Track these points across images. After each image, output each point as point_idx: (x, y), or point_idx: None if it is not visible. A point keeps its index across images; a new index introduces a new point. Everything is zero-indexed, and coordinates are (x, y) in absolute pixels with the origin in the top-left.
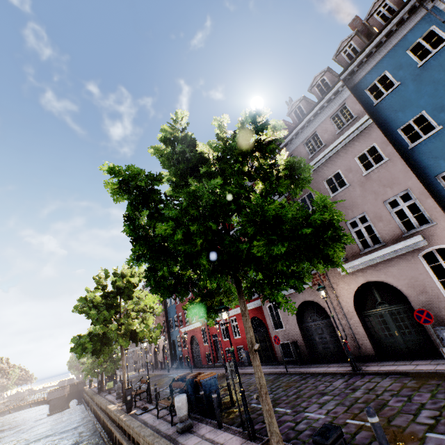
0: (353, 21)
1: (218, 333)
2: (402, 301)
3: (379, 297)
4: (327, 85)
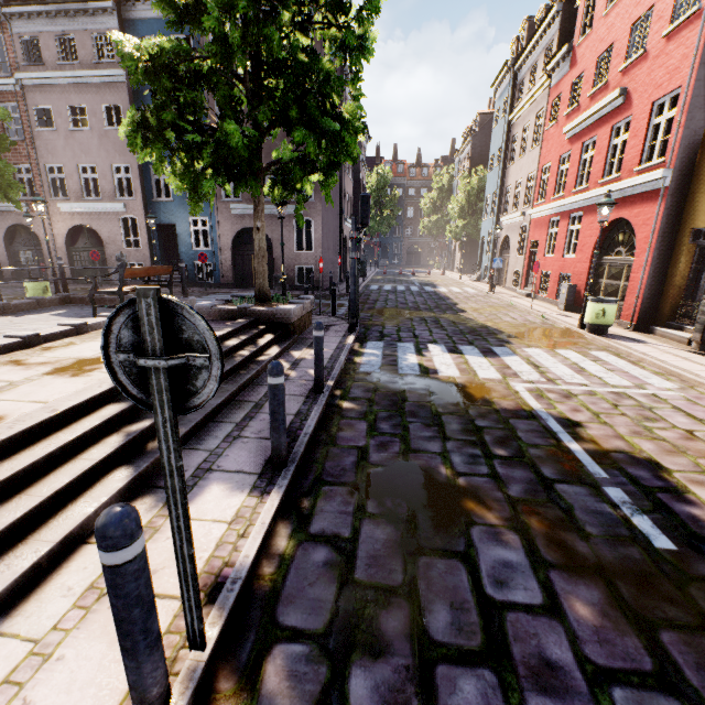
0: None
1: None
2: (103, 246)
3: (89, 240)
4: None
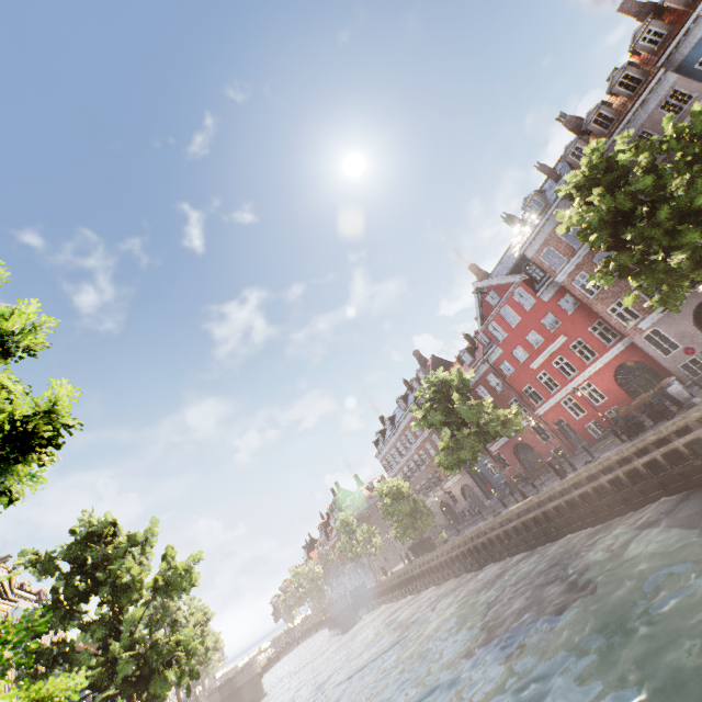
0: (622, 5)
1: (584, 399)
2: None
3: None
4: (634, 79)
